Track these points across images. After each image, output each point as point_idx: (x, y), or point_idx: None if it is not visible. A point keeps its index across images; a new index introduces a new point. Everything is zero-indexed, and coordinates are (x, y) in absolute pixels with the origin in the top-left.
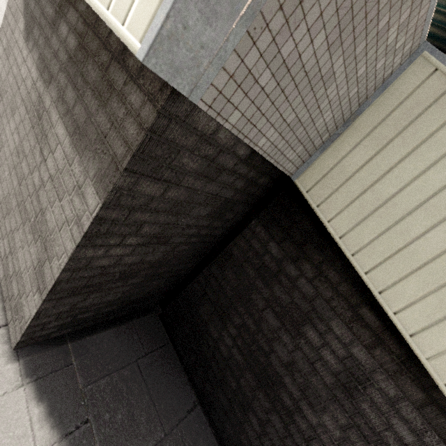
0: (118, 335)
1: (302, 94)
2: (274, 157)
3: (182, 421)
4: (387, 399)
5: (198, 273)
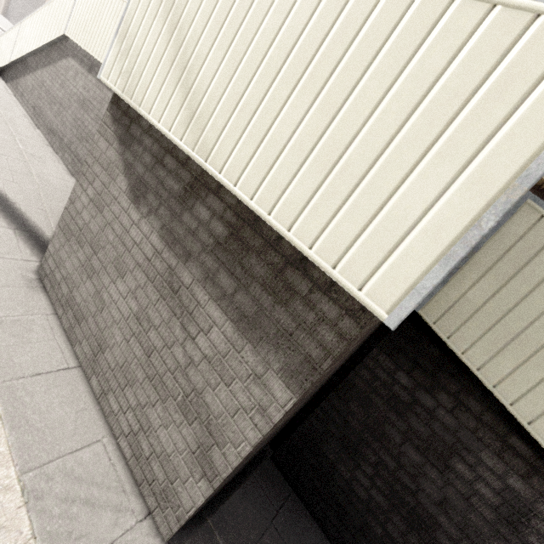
0: (246, 495)
1: None
2: None
3: None
4: None
5: (315, 407)
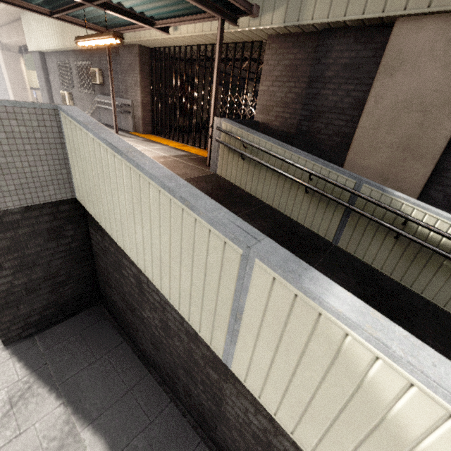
0: (68, 324)
1: (0, 180)
2: (34, 201)
3: (110, 352)
4: (147, 285)
5: (96, 271)
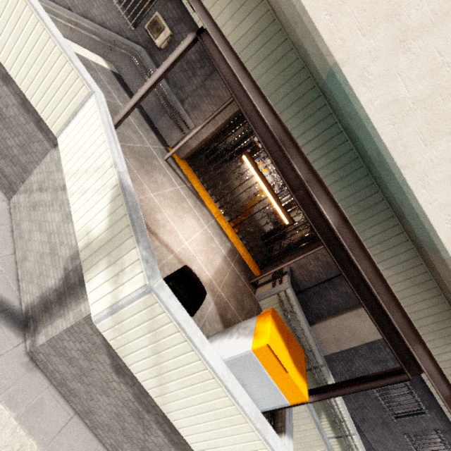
0: None
1: None
2: None
3: None
4: None
5: None
